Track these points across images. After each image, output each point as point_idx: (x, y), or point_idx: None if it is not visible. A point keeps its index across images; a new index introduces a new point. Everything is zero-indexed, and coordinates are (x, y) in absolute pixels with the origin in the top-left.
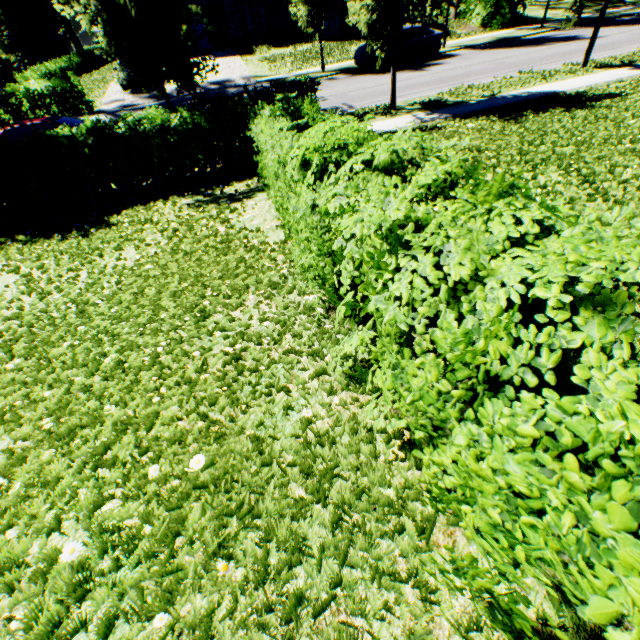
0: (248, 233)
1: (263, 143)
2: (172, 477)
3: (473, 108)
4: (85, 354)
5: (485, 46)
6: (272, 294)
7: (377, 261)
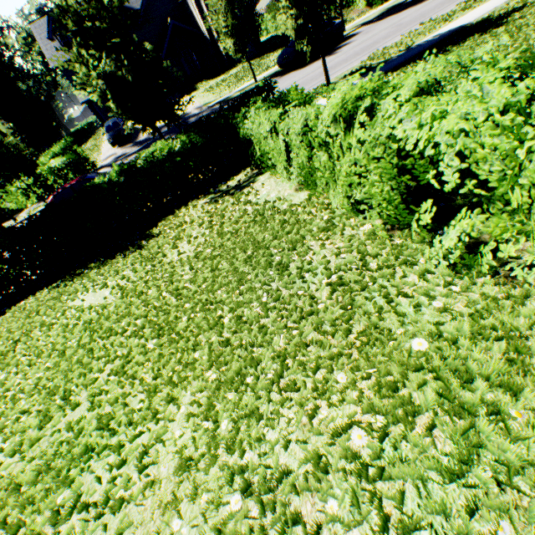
0: (273, 204)
1: (261, 133)
2: (360, 380)
3: (397, 62)
4: (204, 321)
5: (378, 18)
6: (329, 235)
7: (516, 134)
